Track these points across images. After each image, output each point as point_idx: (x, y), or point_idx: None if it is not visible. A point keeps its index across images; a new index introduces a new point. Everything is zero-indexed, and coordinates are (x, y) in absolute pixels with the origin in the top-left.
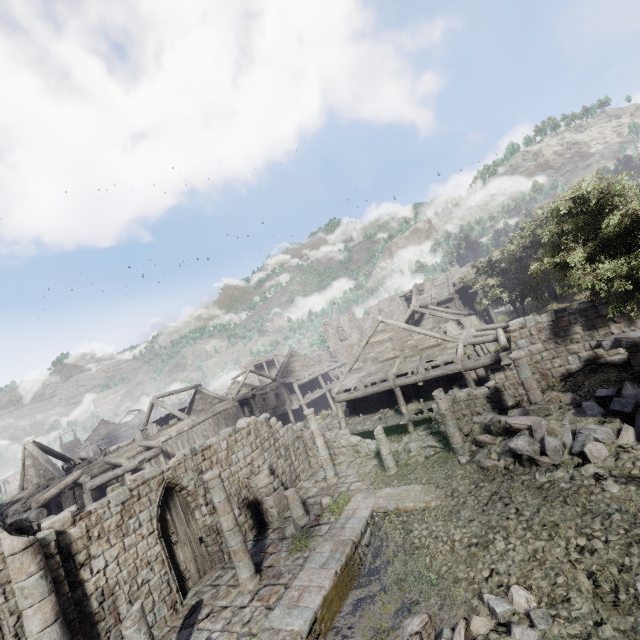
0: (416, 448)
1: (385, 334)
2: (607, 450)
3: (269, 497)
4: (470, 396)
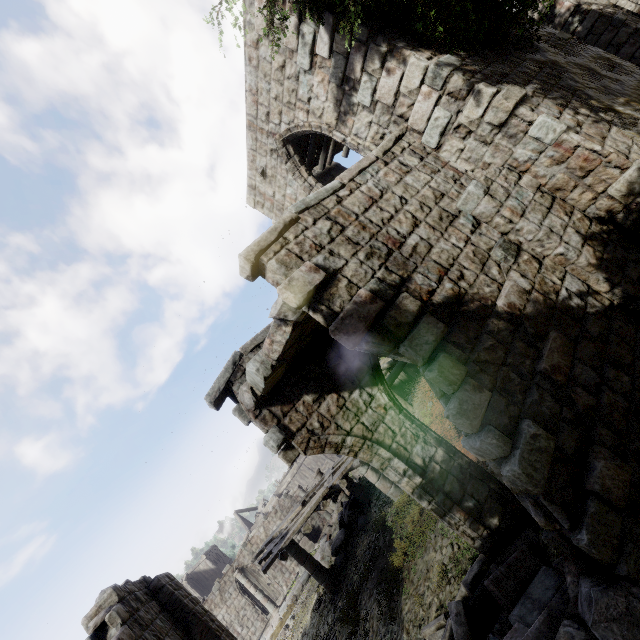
0: None
1: None
2: (327, 565)
3: None
4: None
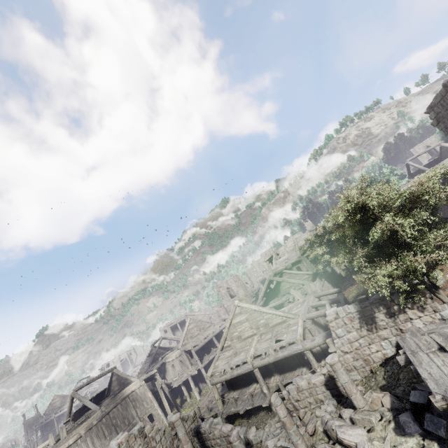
0: (273, 446)
1: (242, 316)
2: None
3: None
4: (310, 384)
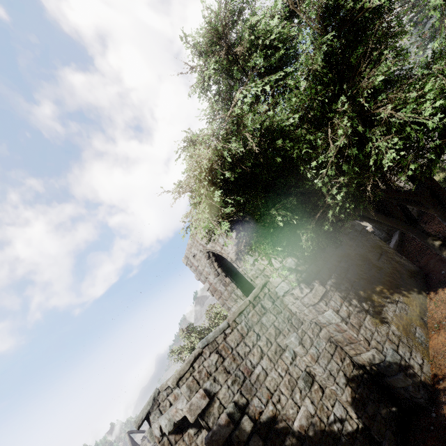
0: None
1: None
2: None
3: None
4: None
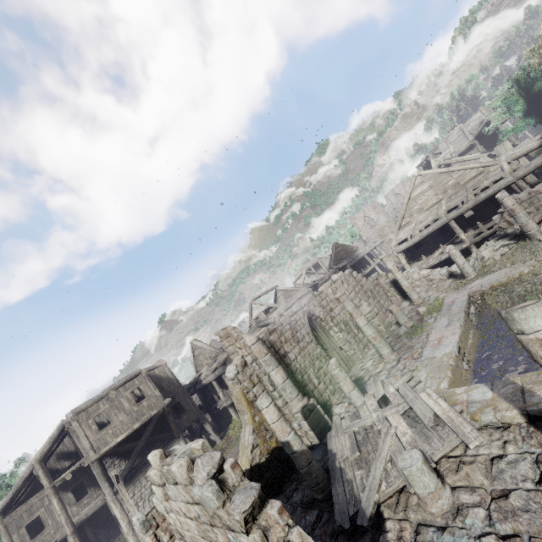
0: (488, 253)
1: (424, 185)
2: None
3: (375, 319)
4: (531, 194)
